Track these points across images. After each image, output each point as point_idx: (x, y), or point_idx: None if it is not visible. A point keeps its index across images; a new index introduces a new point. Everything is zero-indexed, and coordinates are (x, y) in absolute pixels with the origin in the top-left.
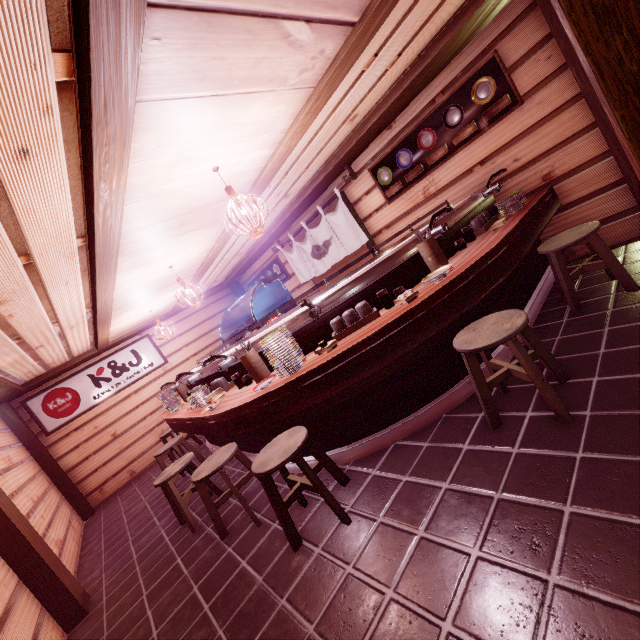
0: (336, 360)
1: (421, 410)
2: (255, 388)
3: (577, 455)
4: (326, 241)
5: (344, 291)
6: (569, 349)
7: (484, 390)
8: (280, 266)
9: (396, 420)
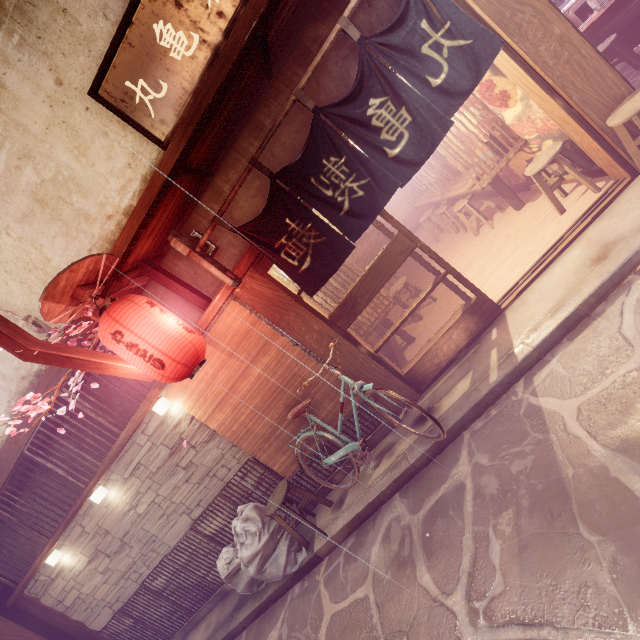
0: None
1: None
2: None
3: None
4: None
5: None
6: None
7: None
8: None
9: None
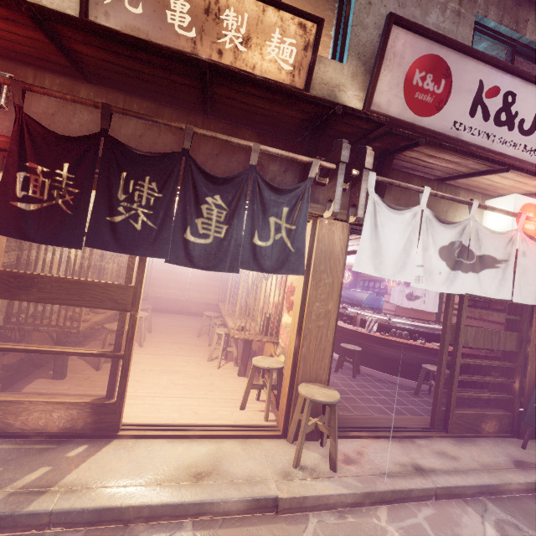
0: (385, 339)
1: (398, 377)
2: (353, 327)
3: (427, 407)
4: (418, 296)
5: (404, 324)
6: (463, 403)
7: (420, 382)
8: (386, 285)
9: (387, 373)
